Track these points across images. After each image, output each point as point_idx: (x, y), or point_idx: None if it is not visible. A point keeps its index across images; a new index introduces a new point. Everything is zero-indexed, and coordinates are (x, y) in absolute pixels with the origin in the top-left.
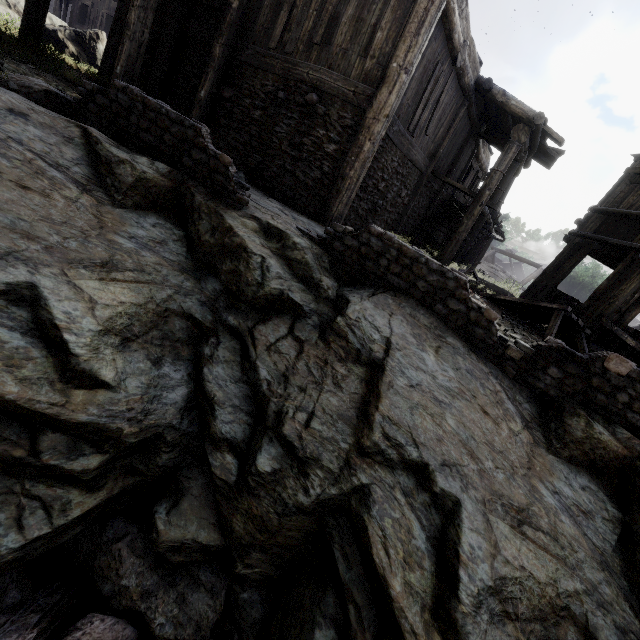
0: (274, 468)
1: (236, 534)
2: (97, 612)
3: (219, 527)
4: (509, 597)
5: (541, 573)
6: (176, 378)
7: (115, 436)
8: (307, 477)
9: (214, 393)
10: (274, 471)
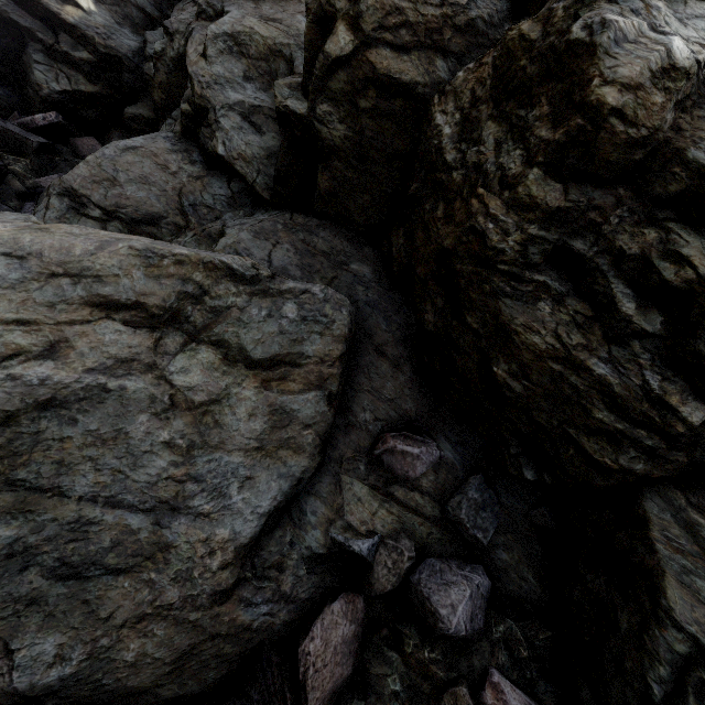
0: (163, 48)
1: (156, 102)
2: (98, 141)
3: (153, 110)
4: (243, 44)
5: (266, 34)
6: (133, 39)
7: (93, 44)
8: (173, 42)
9: (148, 39)
10: (163, 50)
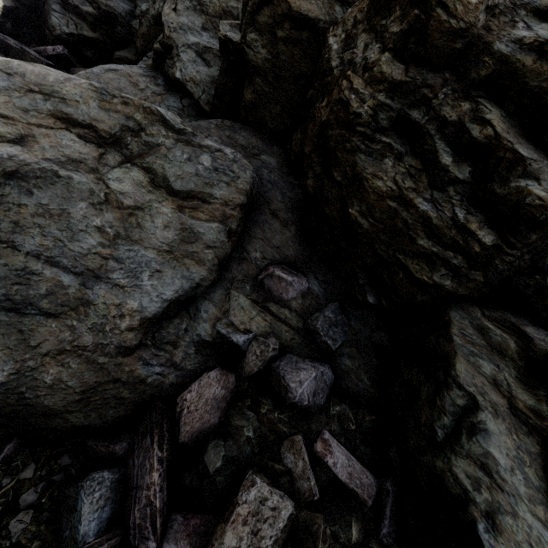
0: (147, 9)
1: (138, 48)
2: None
3: (135, 55)
4: (204, 5)
5: None
6: (127, 4)
7: (97, 2)
8: (155, 4)
9: (138, 4)
10: (147, 10)
